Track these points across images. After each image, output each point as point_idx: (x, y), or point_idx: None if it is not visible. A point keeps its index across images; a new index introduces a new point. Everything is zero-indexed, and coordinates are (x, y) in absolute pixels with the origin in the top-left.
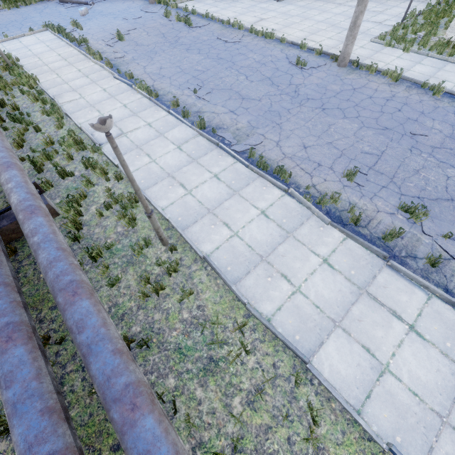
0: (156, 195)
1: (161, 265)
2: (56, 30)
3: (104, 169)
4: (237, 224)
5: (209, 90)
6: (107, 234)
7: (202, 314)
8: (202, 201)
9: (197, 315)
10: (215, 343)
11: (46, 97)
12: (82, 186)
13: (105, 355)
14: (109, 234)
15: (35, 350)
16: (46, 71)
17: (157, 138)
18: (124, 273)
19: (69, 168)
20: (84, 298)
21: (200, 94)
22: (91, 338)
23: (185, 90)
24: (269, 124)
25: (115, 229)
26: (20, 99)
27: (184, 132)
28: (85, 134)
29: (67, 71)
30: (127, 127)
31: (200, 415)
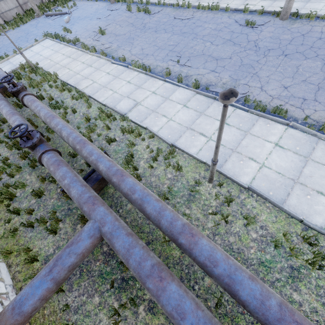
0: (185, 145)
1: (216, 198)
2: (54, 37)
3: (139, 132)
4: (260, 157)
5: (187, 58)
6: (162, 181)
7: (267, 232)
8: (224, 144)
9: (264, 234)
10: (294, 255)
11: (68, 86)
12: (125, 148)
13: (247, 283)
14: (163, 180)
15: (180, 283)
16: (59, 68)
17: (165, 101)
18: (189, 209)
19: (109, 136)
20: (201, 237)
21: (182, 63)
22: (227, 269)
23: (169, 62)
24: (247, 75)
25: (166, 176)
26: (50, 92)
27: (184, 93)
28: (110, 108)
29: (74, 65)
30: (139, 98)
31: (305, 315)
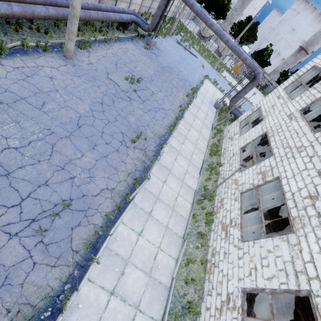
0: None
1: None
2: (214, 83)
3: None
4: None
5: None
6: None
7: None
8: None
9: None
10: None
11: None
12: None
13: None
14: None
15: None
16: None
17: None
18: None
19: None
20: None
21: None
22: None
23: None
24: None
25: None
26: None
27: None
28: None
29: None
30: None
31: None
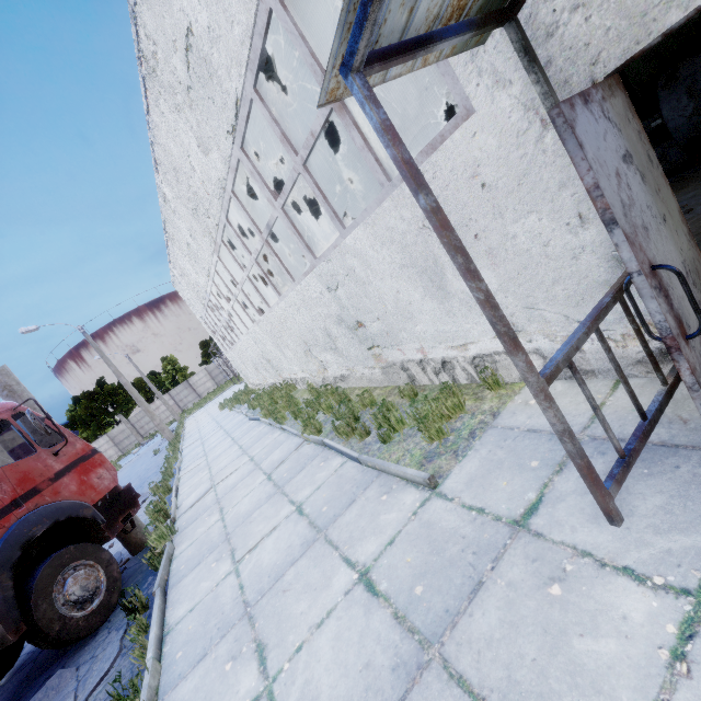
0: None
1: None
2: None
3: None
4: None
5: None
6: None
7: None
8: None
9: None
10: None
11: None
12: None
13: None
14: None
15: None
16: None
17: None
18: None
19: None
20: None
21: None
22: None
23: None
24: None
25: None
26: None
27: None
28: None
29: None
30: None
31: None
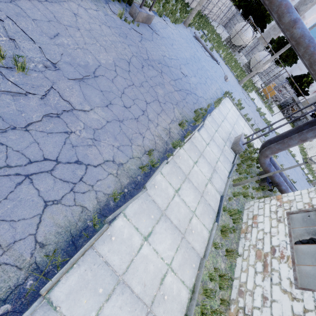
0: None
1: None
2: (238, 106)
3: None
4: None
5: None
6: None
7: None
8: None
9: None
10: None
11: None
12: None
13: None
14: None
15: None
16: None
17: None
18: None
19: None
20: None
21: None
22: None
23: None
24: None
25: None
26: None
27: None
28: None
29: None
30: None
31: None
